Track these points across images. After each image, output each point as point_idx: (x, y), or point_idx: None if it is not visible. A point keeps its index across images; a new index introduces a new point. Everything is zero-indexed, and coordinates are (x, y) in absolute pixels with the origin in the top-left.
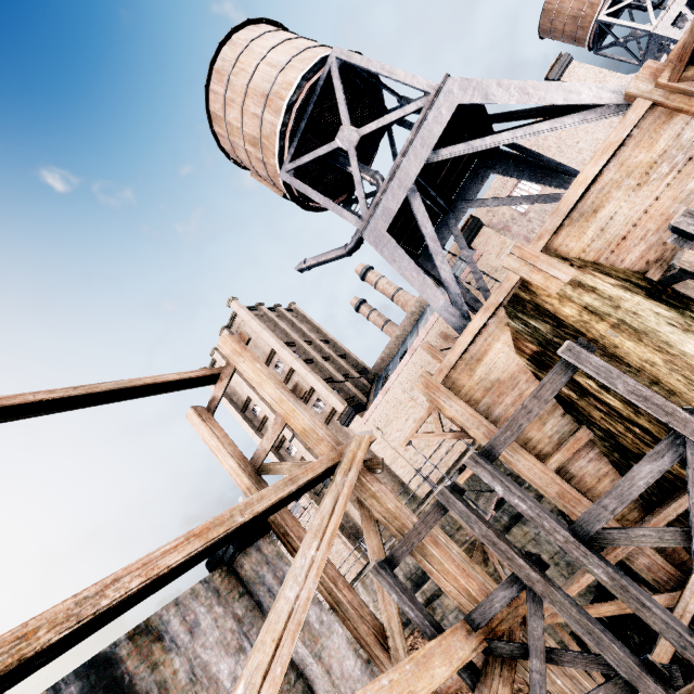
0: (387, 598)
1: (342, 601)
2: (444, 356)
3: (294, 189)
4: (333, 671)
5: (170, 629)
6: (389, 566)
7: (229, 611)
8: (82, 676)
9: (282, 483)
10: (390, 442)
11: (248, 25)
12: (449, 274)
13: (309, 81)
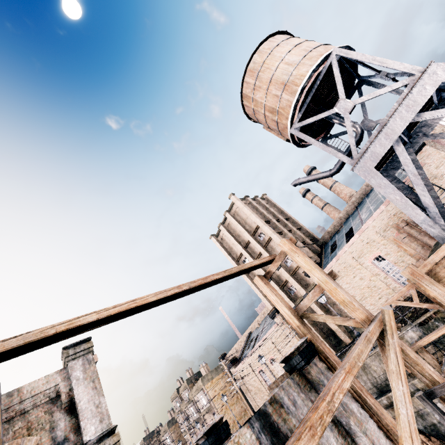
0: None
1: (368, 402)
2: (407, 246)
3: (295, 137)
4: (375, 444)
5: (285, 402)
6: (429, 397)
7: (307, 397)
8: (258, 419)
9: (365, 342)
10: None
11: (269, 38)
12: (428, 199)
13: (315, 72)
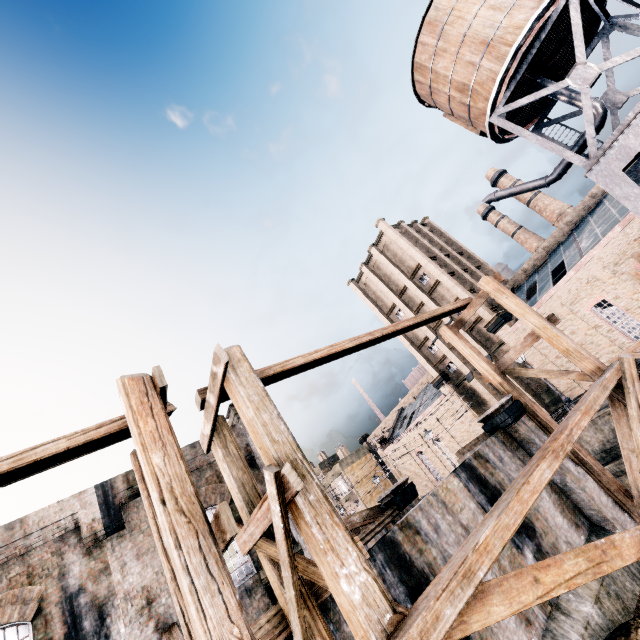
0: (634, 466)
1: (588, 463)
2: None
3: (496, 128)
4: (595, 500)
5: (490, 458)
6: None
7: (514, 455)
8: (463, 470)
9: (601, 388)
10: (540, 350)
11: None
12: None
13: (540, 20)
